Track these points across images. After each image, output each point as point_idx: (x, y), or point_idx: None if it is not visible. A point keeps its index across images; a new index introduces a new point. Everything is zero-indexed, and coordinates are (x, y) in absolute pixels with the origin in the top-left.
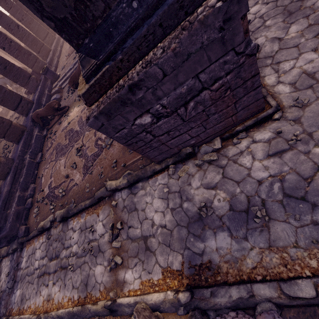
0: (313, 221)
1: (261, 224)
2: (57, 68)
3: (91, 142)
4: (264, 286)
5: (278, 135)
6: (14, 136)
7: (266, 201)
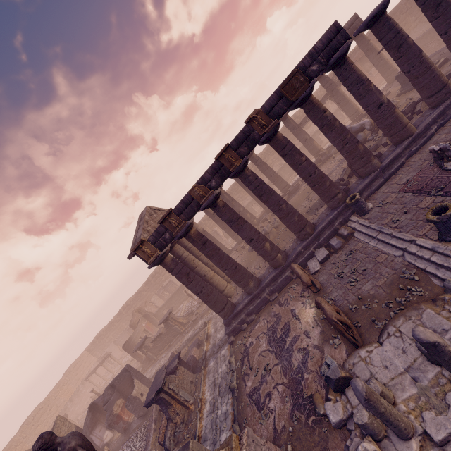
0: None
1: None
2: (387, 181)
3: (269, 386)
4: None
5: None
6: (272, 266)
7: None
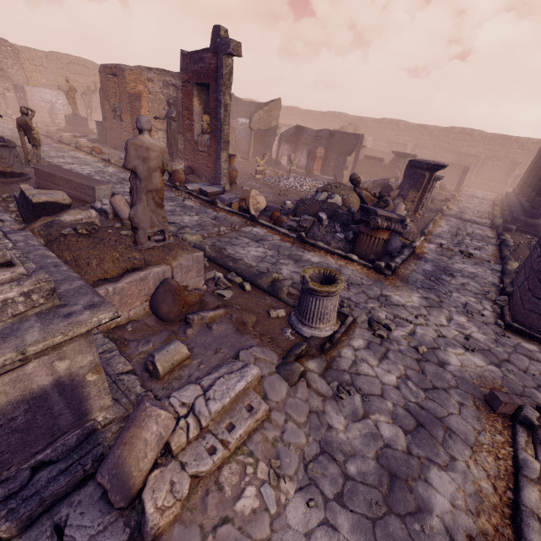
0: (416, 283)
1: (427, 276)
2: None
3: None
4: (404, 257)
5: (480, 314)
6: None
7: (437, 285)
